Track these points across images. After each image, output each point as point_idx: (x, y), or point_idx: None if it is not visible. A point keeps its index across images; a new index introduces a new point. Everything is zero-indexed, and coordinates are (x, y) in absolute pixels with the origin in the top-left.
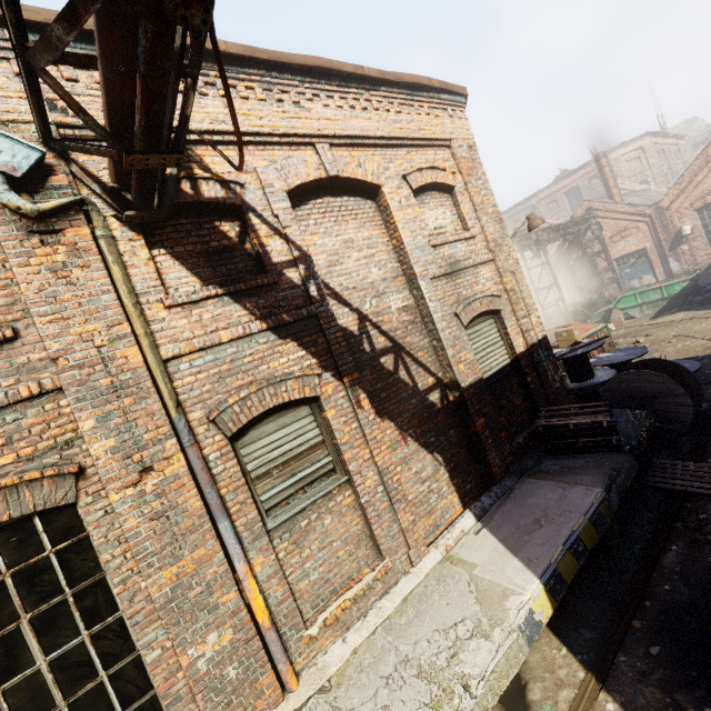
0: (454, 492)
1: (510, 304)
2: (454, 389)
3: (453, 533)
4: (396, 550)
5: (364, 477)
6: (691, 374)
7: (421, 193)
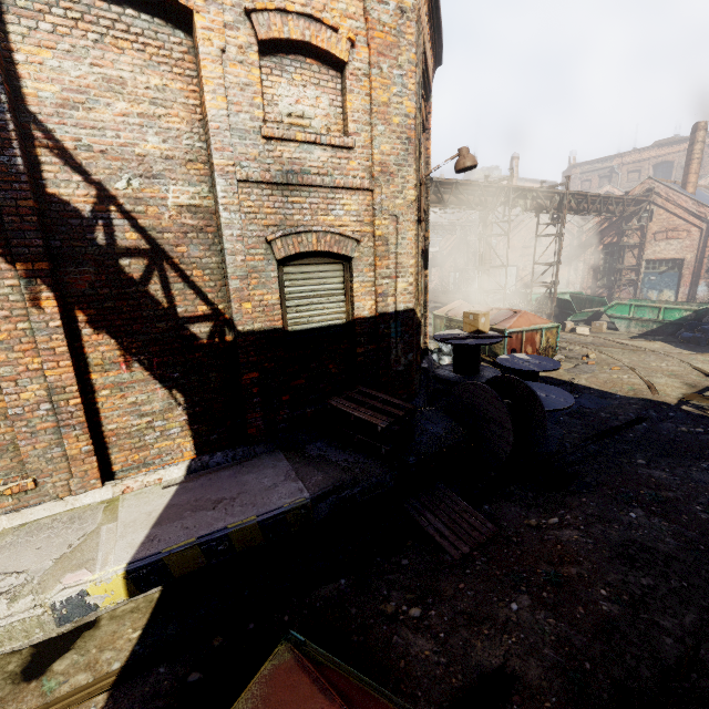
0: (190, 437)
1: (374, 256)
2: (233, 329)
3: (147, 478)
4: (50, 473)
5: (22, 387)
6: (543, 412)
7: (284, 53)
